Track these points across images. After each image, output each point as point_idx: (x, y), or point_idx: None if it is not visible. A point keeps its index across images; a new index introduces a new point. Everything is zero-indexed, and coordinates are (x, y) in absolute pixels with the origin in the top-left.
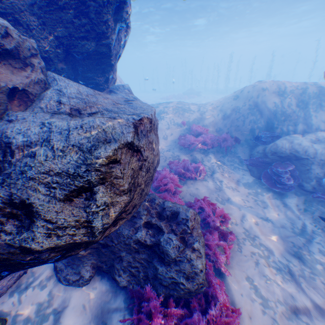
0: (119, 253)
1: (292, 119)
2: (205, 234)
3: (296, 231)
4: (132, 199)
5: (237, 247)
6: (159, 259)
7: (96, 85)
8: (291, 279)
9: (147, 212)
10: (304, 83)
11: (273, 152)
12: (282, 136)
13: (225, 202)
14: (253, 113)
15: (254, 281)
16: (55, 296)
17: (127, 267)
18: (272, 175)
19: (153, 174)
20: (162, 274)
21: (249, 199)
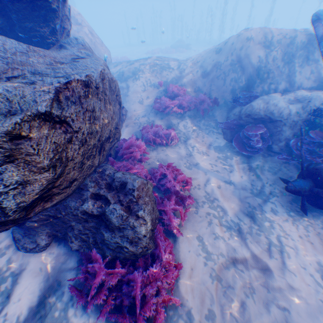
0: (69, 223)
1: (275, 75)
2: (164, 200)
3: (254, 193)
4: (63, 175)
5: (195, 209)
6: (107, 227)
7: (41, 39)
8: (238, 235)
9: (96, 184)
10: (294, 31)
11: (247, 114)
12: (262, 96)
13: (192, 167)
14: (234, 70)
15: (203, 238)
16: (13, 262)
17: (79, 234)
18: (244, 139)
19: (104, 145)
20: (108, 240)
21: (218, 163)
